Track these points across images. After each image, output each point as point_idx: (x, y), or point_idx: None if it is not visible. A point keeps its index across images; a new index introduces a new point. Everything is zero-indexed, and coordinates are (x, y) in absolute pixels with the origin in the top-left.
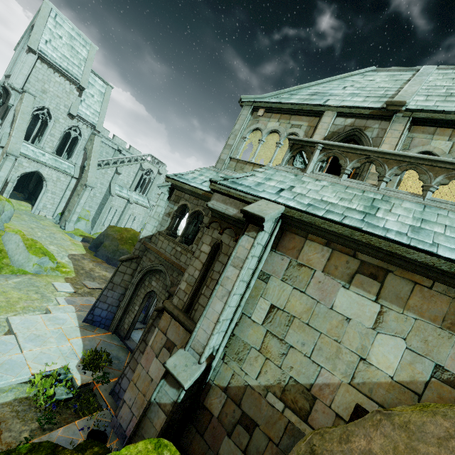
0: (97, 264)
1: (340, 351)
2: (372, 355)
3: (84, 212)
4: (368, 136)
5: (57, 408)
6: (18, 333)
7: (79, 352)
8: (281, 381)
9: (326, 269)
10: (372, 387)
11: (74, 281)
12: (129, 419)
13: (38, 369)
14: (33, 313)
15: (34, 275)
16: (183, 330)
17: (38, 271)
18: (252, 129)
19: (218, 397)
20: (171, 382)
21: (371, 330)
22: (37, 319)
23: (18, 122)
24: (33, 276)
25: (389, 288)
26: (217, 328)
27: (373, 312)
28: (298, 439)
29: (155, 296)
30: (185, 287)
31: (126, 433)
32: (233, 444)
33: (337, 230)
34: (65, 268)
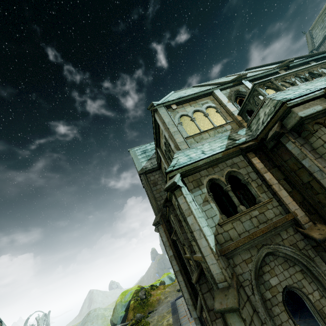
0: None
1: None
2: None
3: None
4: (244, 91)
5: None
6: None
7: None
8: None
9: None
10: None
11: None
12: None
13: None
14: None
15: None
16: None
17: None
18: (178, 117)
19: None
20: None
21: None
22: None
23: None
24: None
25: None
26: None
27: None
28: None
29: None
30: None
31: None
32: None
33: None
34: None
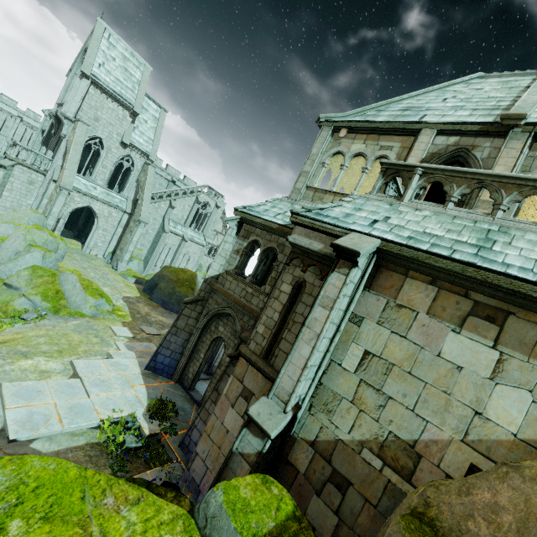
0: (152, 308)
1: (449, 404)
2: (490, 409)
3: (136, 251)
4: (477, 156)
5: (127, 456)
6: (83, 376)
7: (144, 401)
8: (379, 436)
9: (431, 311)
10: (491, 446)
11: (131, 326)
12: (203, 472)
13: (106, 415)
14: (95, 358)
15: (91, 318)
16: (261, 377)
17: (95, 313)
18: (333, 152)
19: (304, 452)
20: (255, 431)
21: (488, 381)
22: (100, 364)
23: (71, 154)
24: (90, 318)
25: (510, 332)
26: (304, 375)
27: (491, 360)
28: (400, 500)
29: (220, 344)
30: (263, 331)
31: (200, 487)
32: (323, 504)
33: (445, 266)
34: (120, 311)
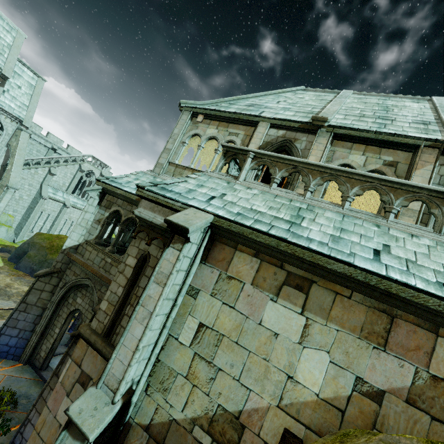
0: (16, 278)
1: (268, 370)
2: (299, 372)
3: (5, 218)
4: (298, 147)
5: None
6: None
7: None
8: (209, 411)
9: (255, 282)
10: (300, 408)
11: None
12: None
13: None
14: None
15: None
16: (101, 359)
17: None
18: (192, 134)
19: (139, 439)
20: (75, 433)
21: (298, 345)
22: None
23: None
24: None
25: (313, 299)
26: (135, 358)
27: (299, 325)
28: None
29: None
30: (107, 307)
31: None
32: None
33: (264, 241)
34: None
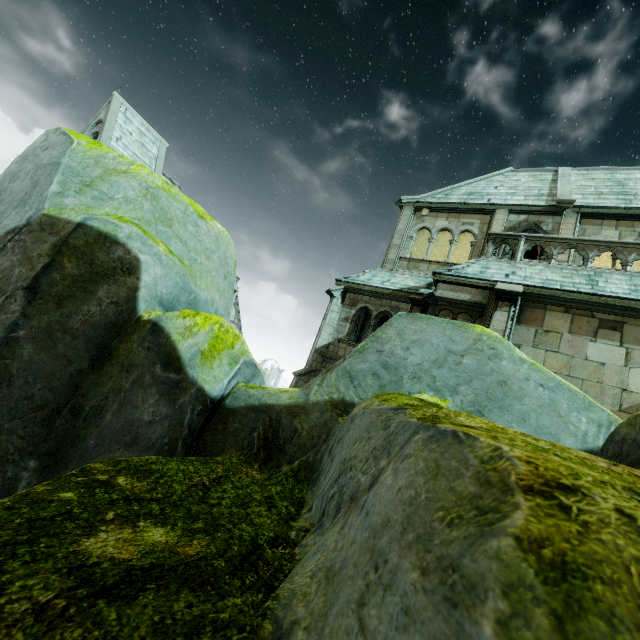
0: None
1: (603, 389)
2: (631, 385)
3: None
4: (545, 229)
5: None
6: None
7: None
8: None
9: (572, 330)
10: (638, 408)
11: None
12: None
13: None
14: None
15: None
16: None
17: None
18: (418, 228)
19: None
20: None
21: (624, 368)
22: None
23: None
24: None
25: (628, 334)
26: None
27: (621, 354)
28: None
29: None
30: None
31: None
32: None
33: (576, 298)
34: None
